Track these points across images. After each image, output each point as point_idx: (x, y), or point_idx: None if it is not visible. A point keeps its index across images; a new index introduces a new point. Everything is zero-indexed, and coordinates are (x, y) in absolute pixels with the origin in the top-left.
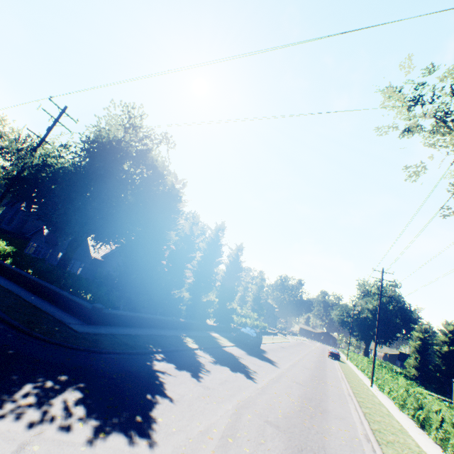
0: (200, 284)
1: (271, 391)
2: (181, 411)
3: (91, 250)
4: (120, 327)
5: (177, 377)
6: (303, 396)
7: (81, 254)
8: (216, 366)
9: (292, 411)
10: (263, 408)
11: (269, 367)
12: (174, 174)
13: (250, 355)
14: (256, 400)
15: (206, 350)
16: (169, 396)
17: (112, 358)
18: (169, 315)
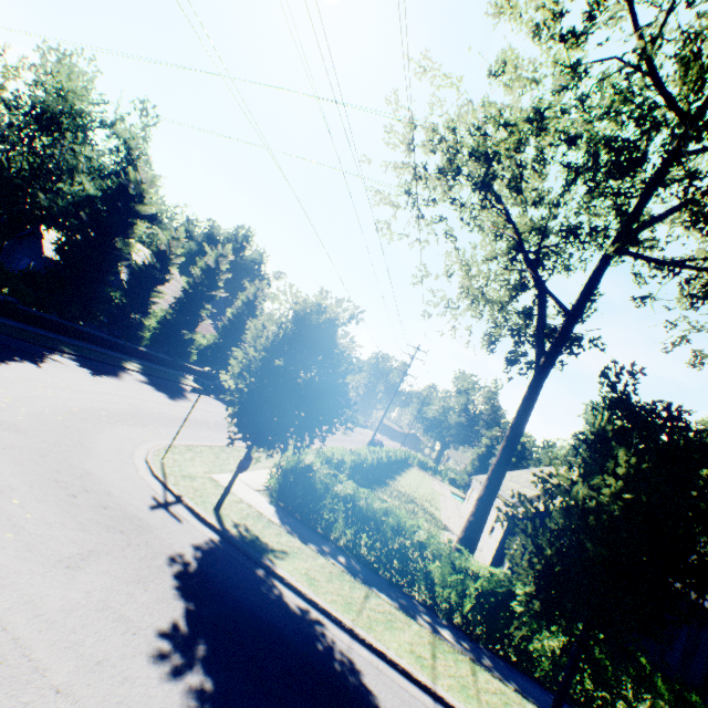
0: (180, 316)
1: (182, 408)
2: (42, 372)
3: (45, 246)
4: (42, 330)
5: (70, 367)
6: (223, 423)
7: (32, 249)
8: (138, 382)
9: (180, 416)
10: (144, 404)
11: (222, 408)
12: (143, 166)
13: (214, 399)
14: (146, 401)
15: (150, 376)
16: (40, 366)
17: (3, 337)
18: (122, 339)
